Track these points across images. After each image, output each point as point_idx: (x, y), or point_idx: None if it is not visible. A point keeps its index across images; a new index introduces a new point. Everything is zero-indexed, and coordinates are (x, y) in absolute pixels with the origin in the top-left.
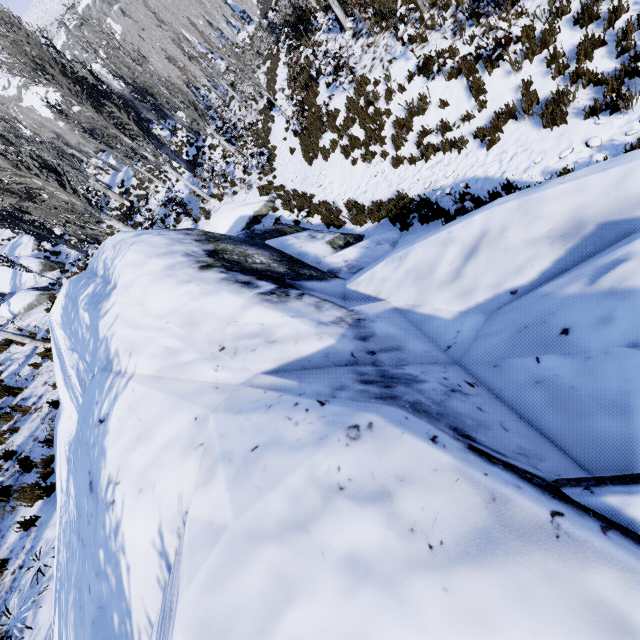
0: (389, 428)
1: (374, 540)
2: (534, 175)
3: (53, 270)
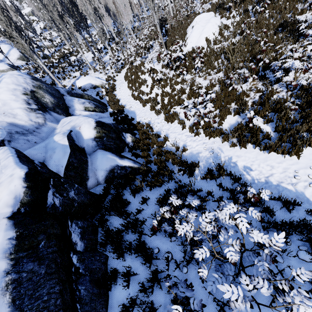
0: None
1: None
2: (138, 119)
3: (23, 60)
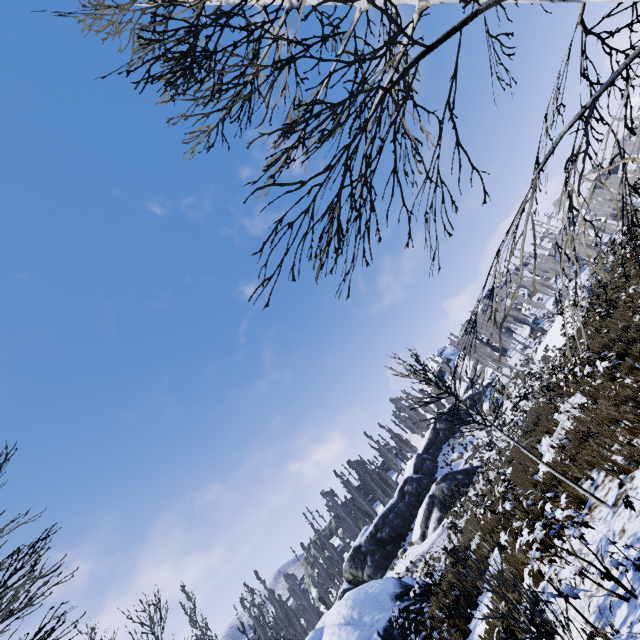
0: None
1: None
2: None
3: None
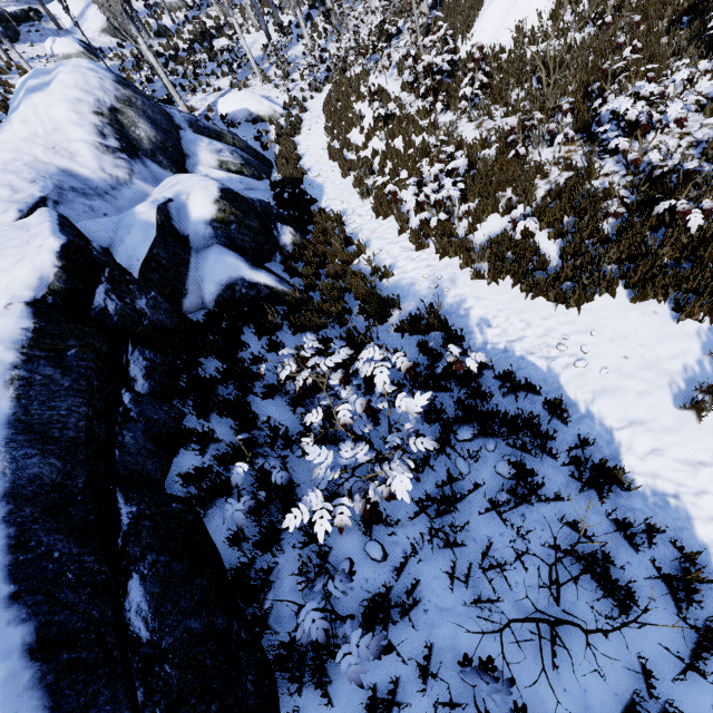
0: (39, 186)
1: (4, 195)
2: (324, 204)
3: (114, 37)
